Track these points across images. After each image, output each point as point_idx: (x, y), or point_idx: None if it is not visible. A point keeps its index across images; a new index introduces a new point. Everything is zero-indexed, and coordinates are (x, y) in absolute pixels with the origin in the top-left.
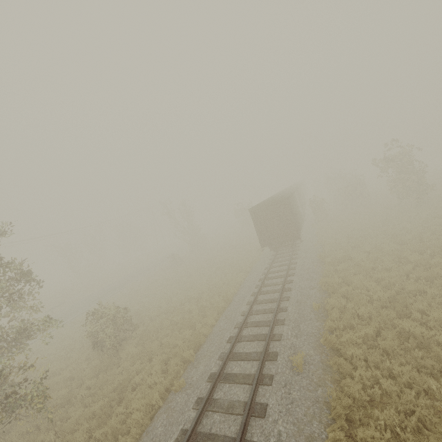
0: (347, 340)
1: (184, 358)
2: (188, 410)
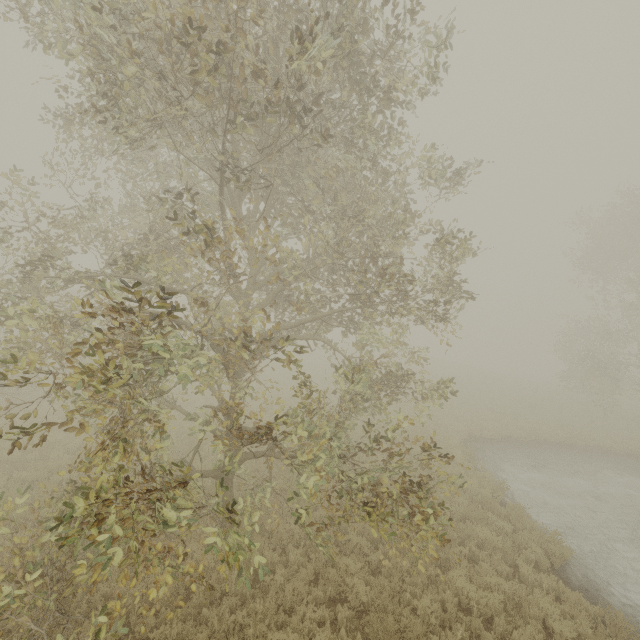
0: None
1: None
2: None
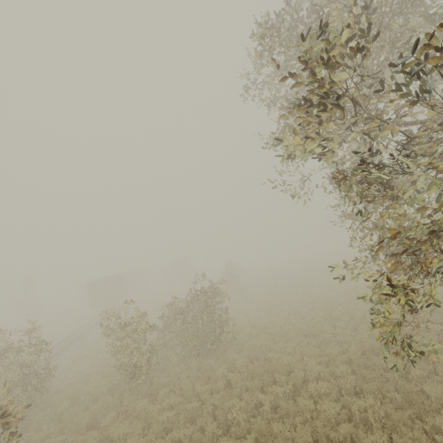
0: None
1: None
2: None
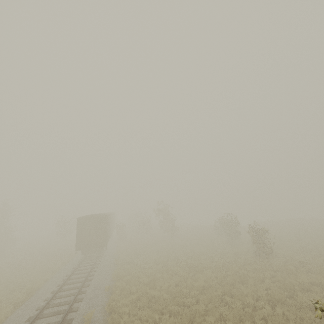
0: (121, 305)
1: None
2: None
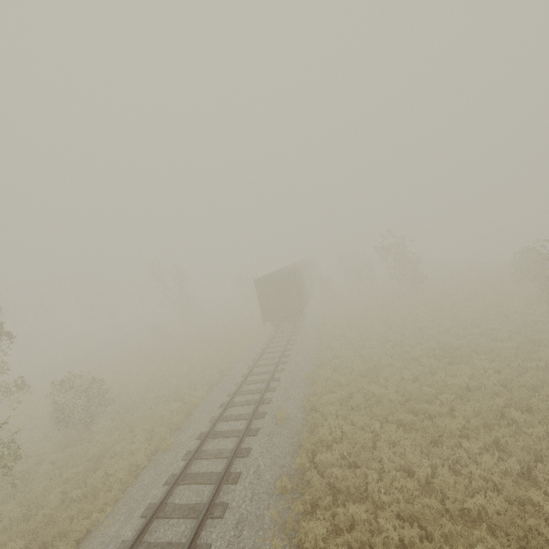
0: (326, 402)
1: (171, 426)
2: (177, 461)
